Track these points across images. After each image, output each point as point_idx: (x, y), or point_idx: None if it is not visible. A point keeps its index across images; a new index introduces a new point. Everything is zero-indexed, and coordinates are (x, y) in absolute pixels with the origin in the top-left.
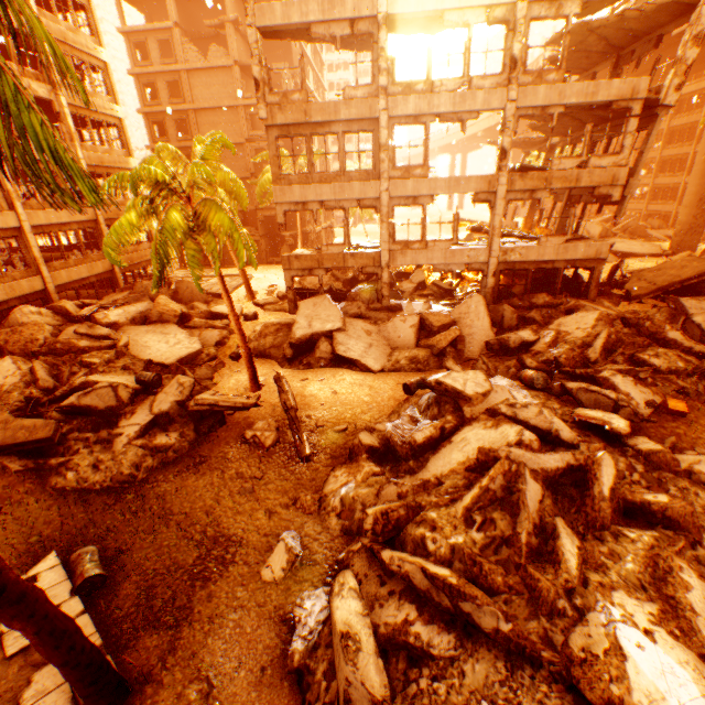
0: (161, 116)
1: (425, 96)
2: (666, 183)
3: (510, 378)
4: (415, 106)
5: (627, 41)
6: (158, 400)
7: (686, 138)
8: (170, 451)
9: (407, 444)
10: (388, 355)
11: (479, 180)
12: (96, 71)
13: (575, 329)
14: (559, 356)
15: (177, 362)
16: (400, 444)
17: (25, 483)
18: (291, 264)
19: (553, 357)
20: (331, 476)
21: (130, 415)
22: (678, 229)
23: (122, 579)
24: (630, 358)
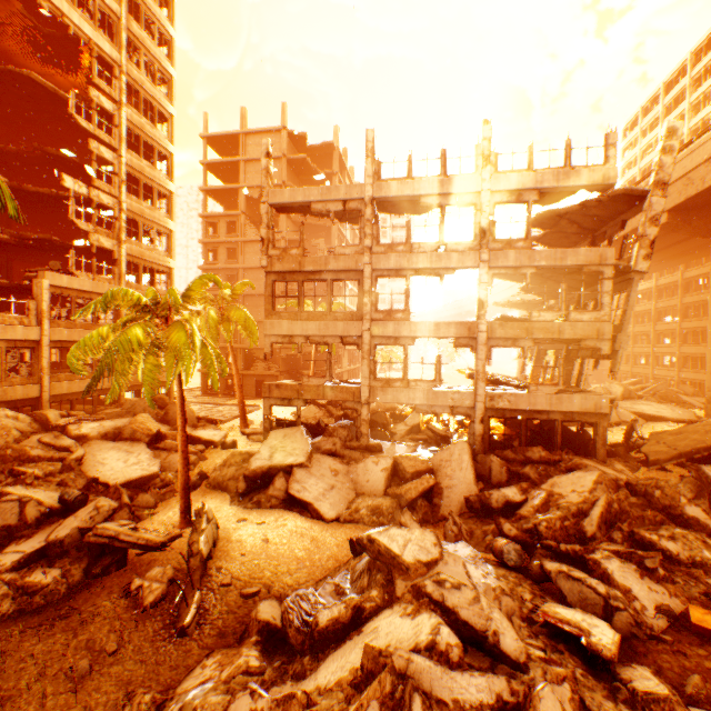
0: (216, 271)
1: (405, 254)
2: (693, 352)
3: (485, 547)
4: (396, 262)
5: (596, 224)
6: (63, 523)
7: (702, 312)
8: (39, 593)
9: (310, 626)
10: (350, 500)
11: (459, 325)
12: (163, 235)
13: (570, 492)
14: (538, 522)
15: (118, 483)
16: (297, 625)
17: None
18: (271, 392)
19: (533, 523)
20: (199, 664)
21: (24, 539)
22: (708, 395)
23: None
24: (631, 536)
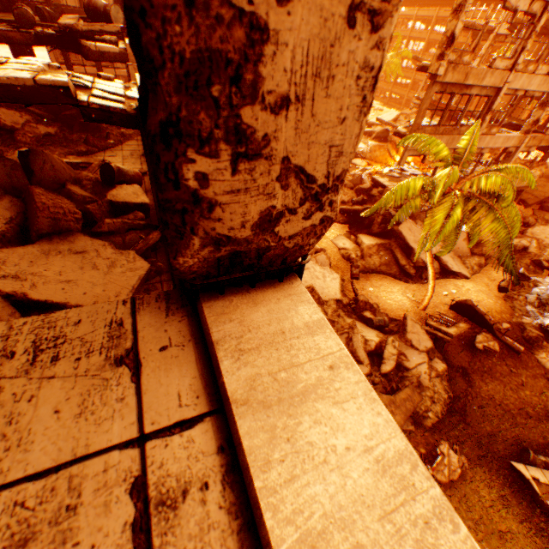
0: None
1: (530, 76)
2: None
3: (533, 272)
4: (522, 82)
5: None
6: (412, 340)
7: None
8: (444, 372)
9: None
10: (462, 263)
11: (517, 139)
12: None
13: (545, 238)
14: None
15: (364, 299)
16: None
17: (424, 434)
18: None
19: None
20: (538, 358)
21: (404, 357)
22: None
23: (542, 454)
24: None
